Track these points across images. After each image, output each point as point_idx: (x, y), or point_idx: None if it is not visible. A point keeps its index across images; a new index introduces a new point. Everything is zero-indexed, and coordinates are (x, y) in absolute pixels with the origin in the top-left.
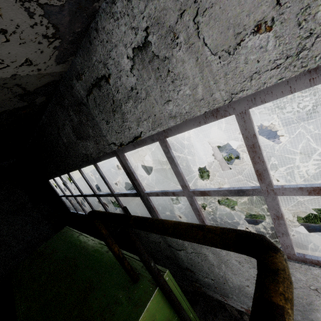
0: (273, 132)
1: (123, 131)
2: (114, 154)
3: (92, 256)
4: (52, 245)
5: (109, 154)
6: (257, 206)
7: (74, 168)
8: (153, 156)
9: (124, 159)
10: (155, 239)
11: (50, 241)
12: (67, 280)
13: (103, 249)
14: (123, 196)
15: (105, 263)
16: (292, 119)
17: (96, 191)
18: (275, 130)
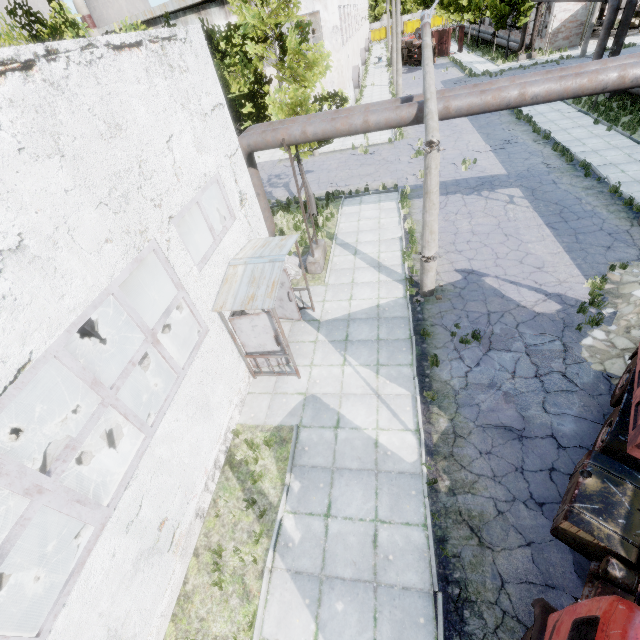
0: None
1: None
2: None
3: None
4: None
5: None
6: None
7: None
8: None
9: None
10: None
11: None
12: None
13: None
14: None
15: None
16: None
17: None
18: None
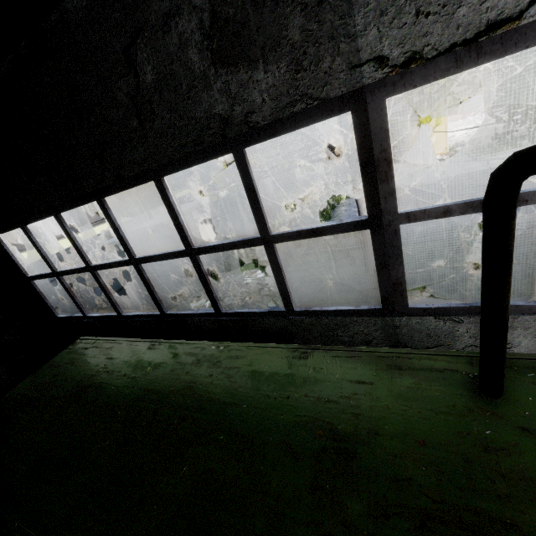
0: (412, 200)
1: (455, 4)
2: (350, 104)
3: (253, 373)
4: (62, 377)
5: (327, 107)
6: (438, 296)
7: (142, 176)
8: (216, 224)
9: (382, 115)
10: (357, 338)
11: (46, 372)
12: (219, 438)
13: (277, 355)
14: (305, 237)
15: (324, 379)
16: (432, 186)
17: (193, 243)
18: (414, 198)
